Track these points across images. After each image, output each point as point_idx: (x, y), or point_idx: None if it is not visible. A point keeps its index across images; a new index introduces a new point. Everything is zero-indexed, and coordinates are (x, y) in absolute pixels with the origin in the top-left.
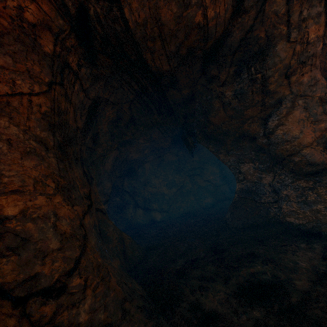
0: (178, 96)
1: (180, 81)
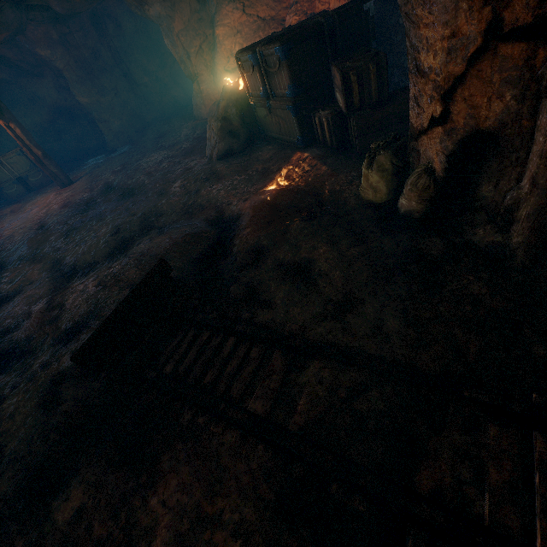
0: None
1: None
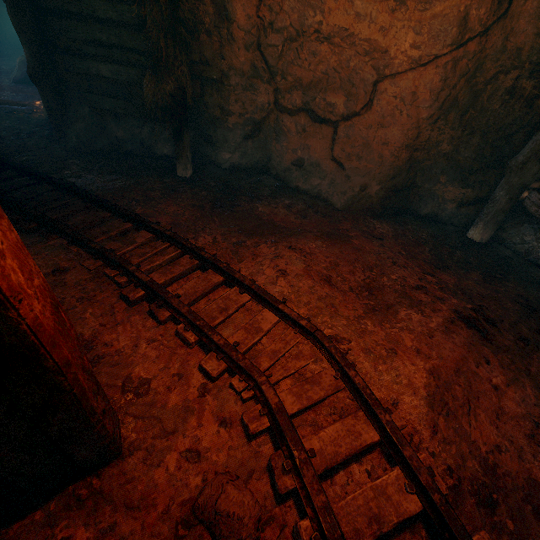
0: None
1: None
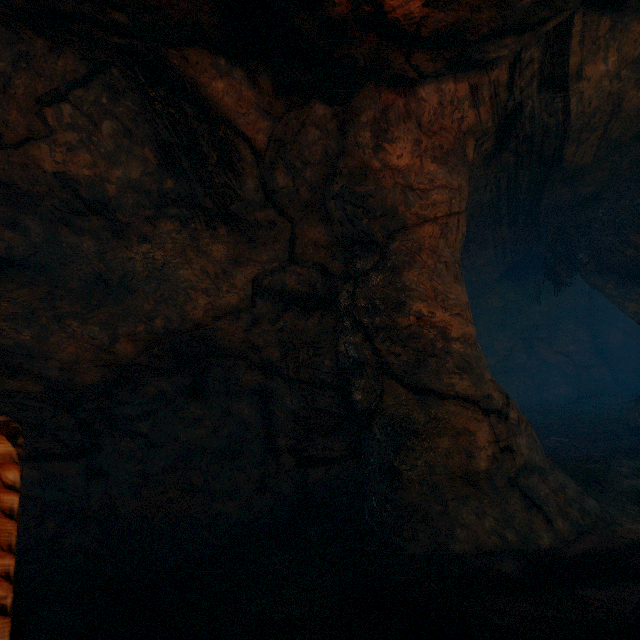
0: (565, 197)
1: (588, 175)
